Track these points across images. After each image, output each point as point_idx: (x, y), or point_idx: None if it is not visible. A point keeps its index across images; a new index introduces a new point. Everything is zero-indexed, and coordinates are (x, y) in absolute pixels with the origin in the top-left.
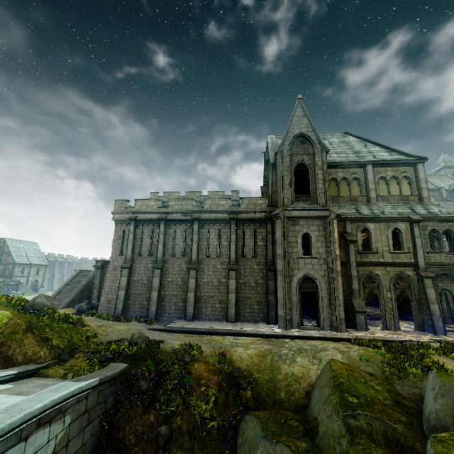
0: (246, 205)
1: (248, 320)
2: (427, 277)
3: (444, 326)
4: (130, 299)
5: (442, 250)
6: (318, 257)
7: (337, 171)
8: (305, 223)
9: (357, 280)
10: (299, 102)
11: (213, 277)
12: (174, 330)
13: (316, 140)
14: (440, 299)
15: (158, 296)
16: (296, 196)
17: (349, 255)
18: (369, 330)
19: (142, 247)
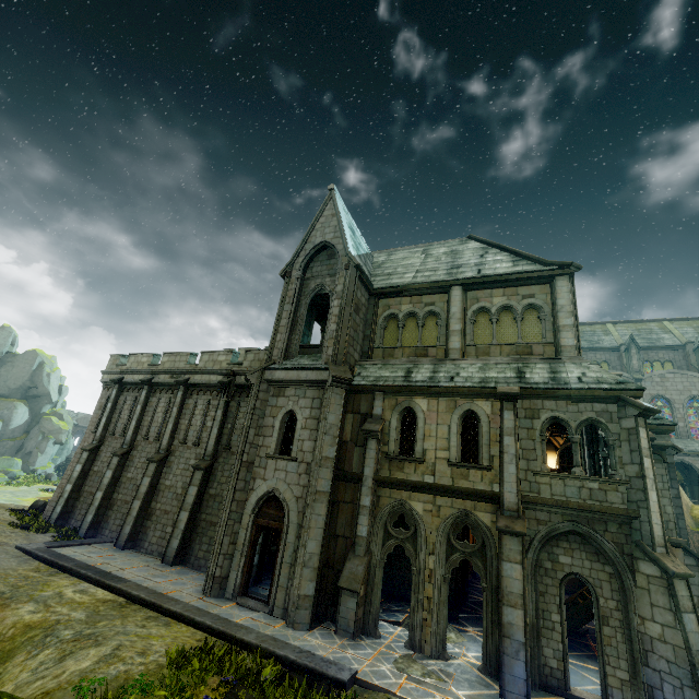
0: (250, 362)
1: (199, 567)
2: (510, 533)
3: (527, 677)
4: (80, 498)
5: (573, 469)
6: (300, 458)
7: (401, 301)
8: (294, 392)
9: (367, 517)
10: (331, 195)
11: (180, 478)
12: (38, 555)
13: (342, 251)
14: (559, 599)
15: (104, 499)
16: (301, 346)
17: (365, 461)
18: (366, 641)
19: (118, 423)
